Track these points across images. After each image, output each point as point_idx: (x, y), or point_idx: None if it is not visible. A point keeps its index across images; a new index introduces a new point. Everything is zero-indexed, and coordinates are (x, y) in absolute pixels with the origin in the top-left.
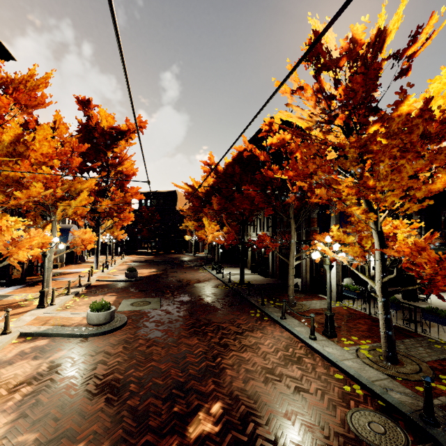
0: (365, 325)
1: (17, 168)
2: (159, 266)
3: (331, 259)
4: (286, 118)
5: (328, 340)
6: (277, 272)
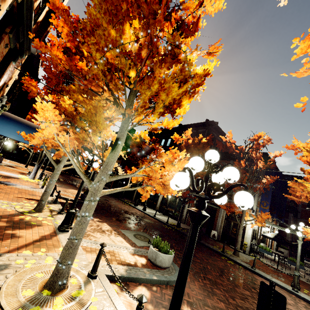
0: (290, 278)
1: (190, 100)
2: (84, 189)
3: (307, 238)
4: (300, 146)
5: (302, 292)
6: (189, 220)
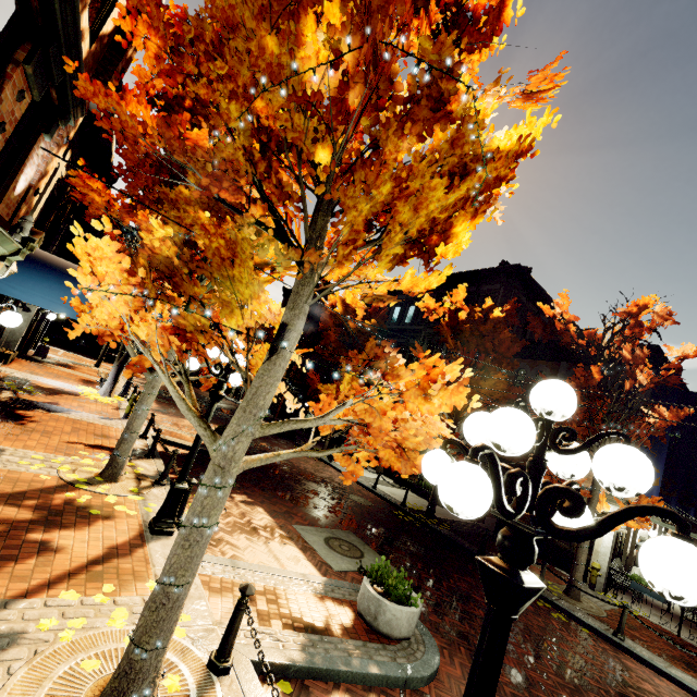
0: None
1: (474, 223)
2: (217, 419)
3: None
4: None
5: None
6: None
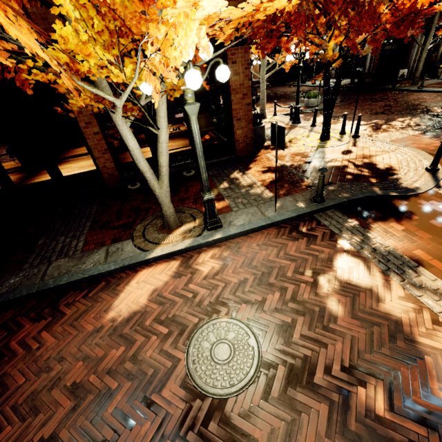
0: None
1: None
2: None
3: None
4: None
5: None
6: (373, 72)
